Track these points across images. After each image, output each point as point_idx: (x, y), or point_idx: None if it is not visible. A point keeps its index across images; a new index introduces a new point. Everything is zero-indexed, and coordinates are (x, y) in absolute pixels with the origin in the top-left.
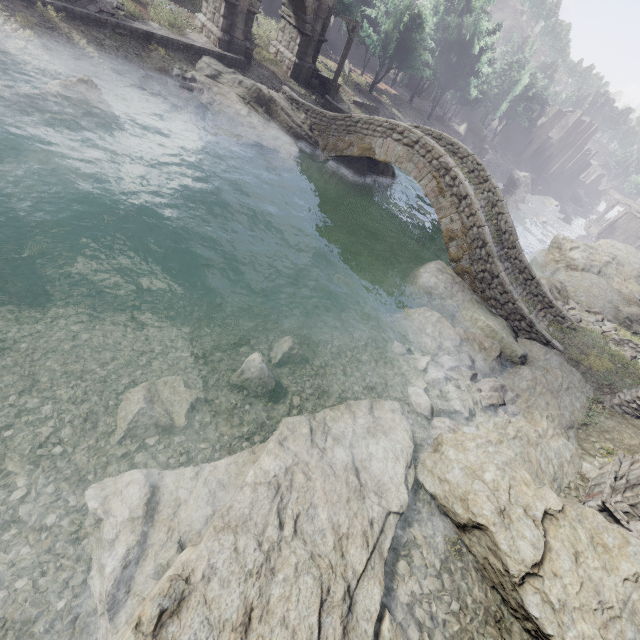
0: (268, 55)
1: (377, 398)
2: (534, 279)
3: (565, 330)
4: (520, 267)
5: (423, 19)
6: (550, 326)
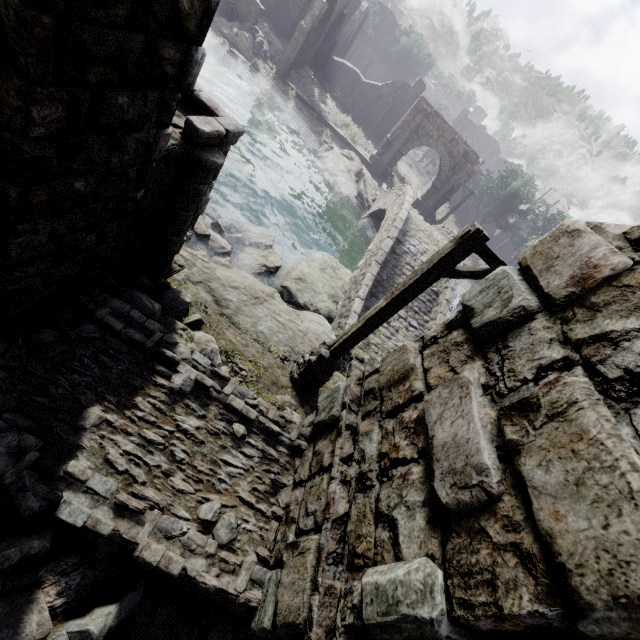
0: None
1: None
2: None
3: None
4: None
5: None
6: None
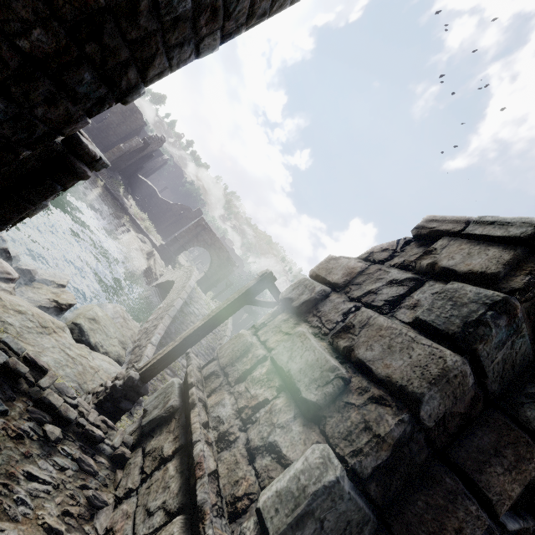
0: None
1: None
2: None
3: None
4: None
5: None
6: None
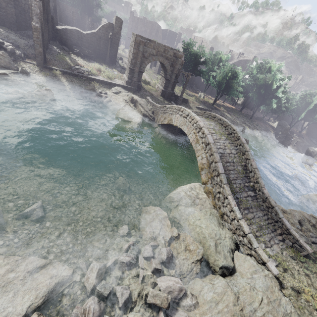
0: (152, 88)
1: (54, 261)
2: (273, 208)
3: (301, 258)
4: (263, 197)
5: (236, 74)
6: (285, 250)
